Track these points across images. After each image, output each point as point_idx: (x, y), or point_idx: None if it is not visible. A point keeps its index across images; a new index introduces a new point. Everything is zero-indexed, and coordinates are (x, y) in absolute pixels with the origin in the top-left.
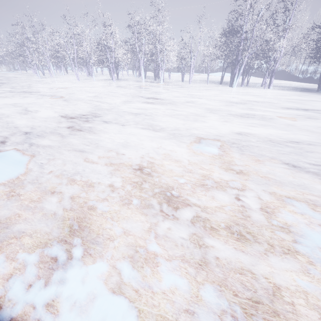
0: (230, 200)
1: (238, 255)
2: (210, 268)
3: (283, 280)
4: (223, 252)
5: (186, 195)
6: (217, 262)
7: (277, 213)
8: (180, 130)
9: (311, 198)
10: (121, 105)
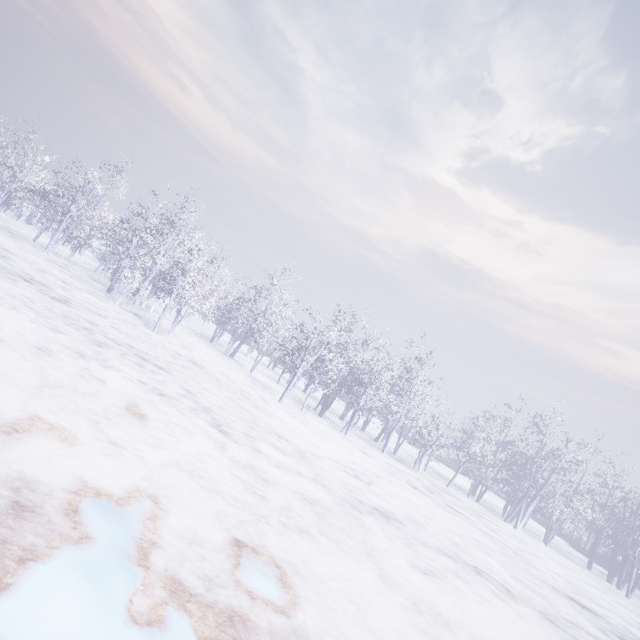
0: None
1: None
2: None
3: None
4: None
5: None
6: None
7: None
8: None
9: None
10: None
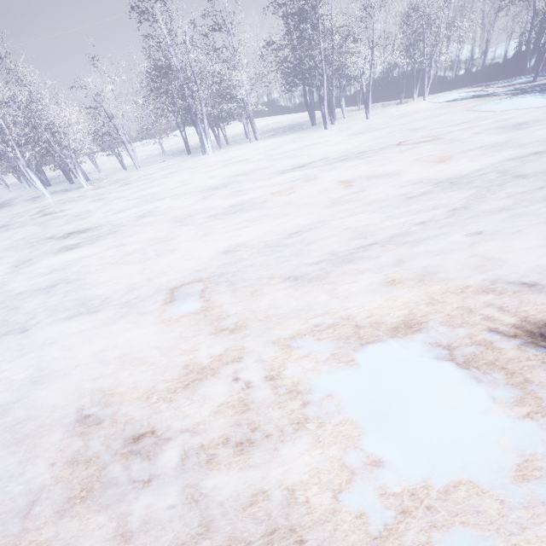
0: (227, 389)
1: (246, 476)
2: (214, 527)
3: (297, 473)
4: (228, 485)
5: (166, 422)
6: (221, 510)
7: (282, 373)
8: (137, 289)
9: (316, 323)
10: (10, 279)
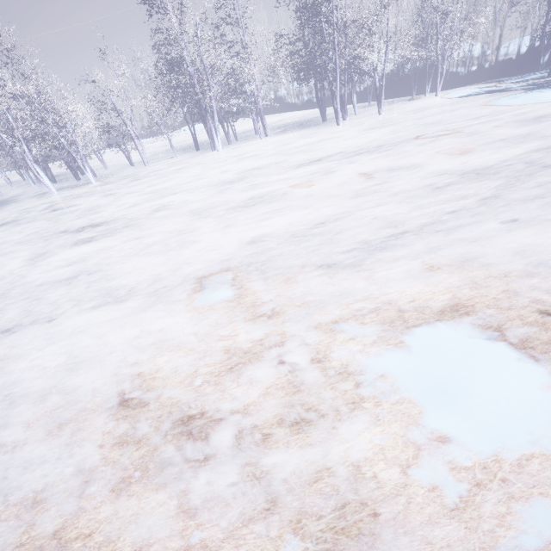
0: (273, 372)
1: (307, 454)
2: (281, 502)
3: (359, 450)
4: (289, 463)
5: (214, 404)
6: (286, 487)
7: (330, 356)
8: (163, 278)
9: (357, 308)
10: (27, 271)
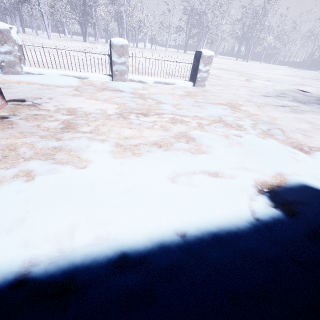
0: None
1: None
2: None
3: None
4: None
5: None
6: None
7: None
8: (268, 73)
9: None
10: None
